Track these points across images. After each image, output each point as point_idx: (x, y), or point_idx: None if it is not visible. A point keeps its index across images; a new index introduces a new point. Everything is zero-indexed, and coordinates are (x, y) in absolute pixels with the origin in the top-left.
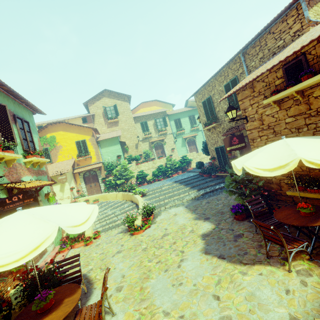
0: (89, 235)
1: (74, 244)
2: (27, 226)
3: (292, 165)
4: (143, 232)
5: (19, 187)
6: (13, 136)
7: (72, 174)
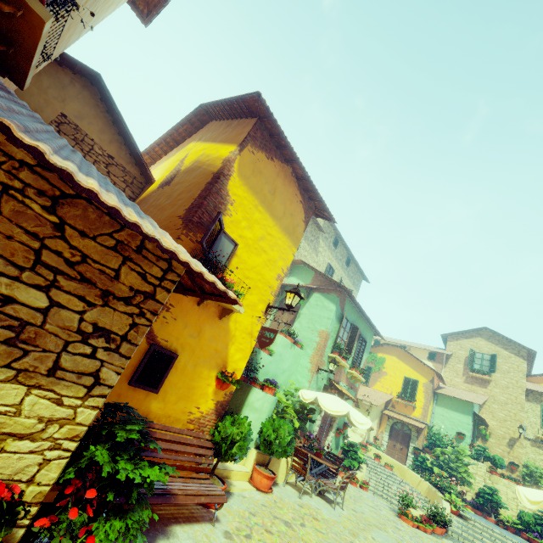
0: (357, 477)
1: (341, 472)
2: (337, 402)
3: (542, 503)
4: (412, 527)
5: (336, 386)
6: (352, 350)
7: (380, 412)
